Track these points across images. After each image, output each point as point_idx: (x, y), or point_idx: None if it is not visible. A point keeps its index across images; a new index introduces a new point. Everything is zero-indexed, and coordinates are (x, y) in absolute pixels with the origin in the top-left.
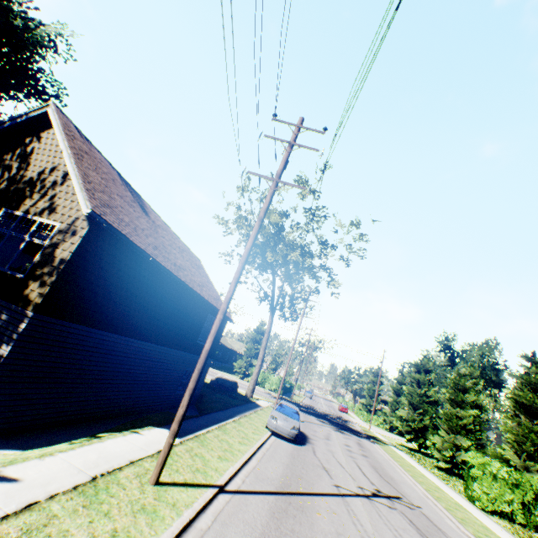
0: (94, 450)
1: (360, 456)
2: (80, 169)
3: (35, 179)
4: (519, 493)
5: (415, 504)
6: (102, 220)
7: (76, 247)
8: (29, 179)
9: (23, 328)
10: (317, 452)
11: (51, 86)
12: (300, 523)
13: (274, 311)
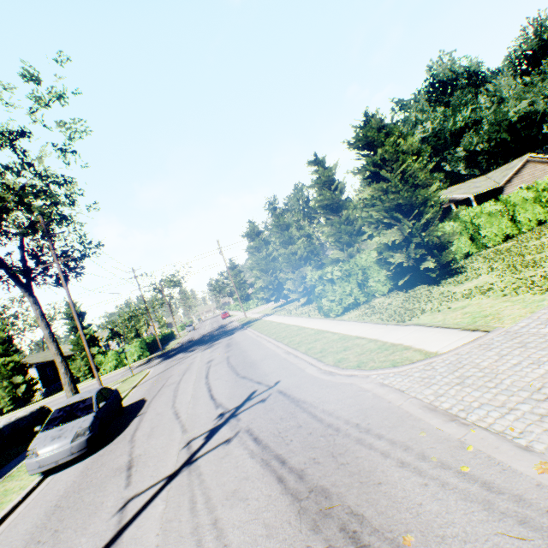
0: None
1: (221, 364)
2: None
3: None
4: (353, 279)
5: (273, 384)
6: None
7: None
8: None
9: None
10: (141, 428)
11: None
12: None
13: (29, 283)
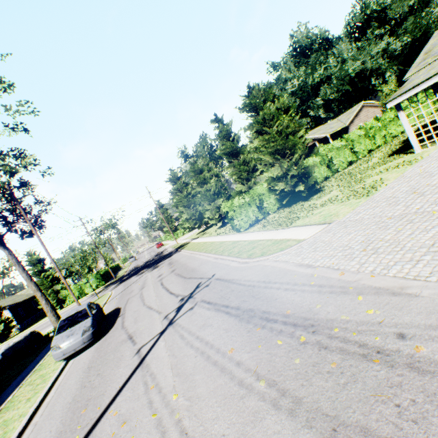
0: None
1: (169, 275)
2: None
3: None
4: (253, 204)
5: (211, 276)
6: None
7: None
8: None
9: None
10: (126, 321)
11: None
12: None
13: (2, 239)
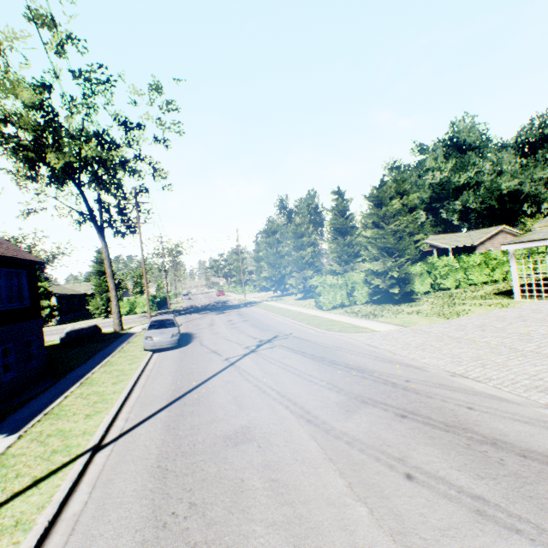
0: None
1: (242, 323)
2: None
3: None
4: (344, 288)
5: (288, 334)
6: None
7: None
8: None
9: None
10: (204, 342)
11: None
12: (199, 415)
13: (103, 231)
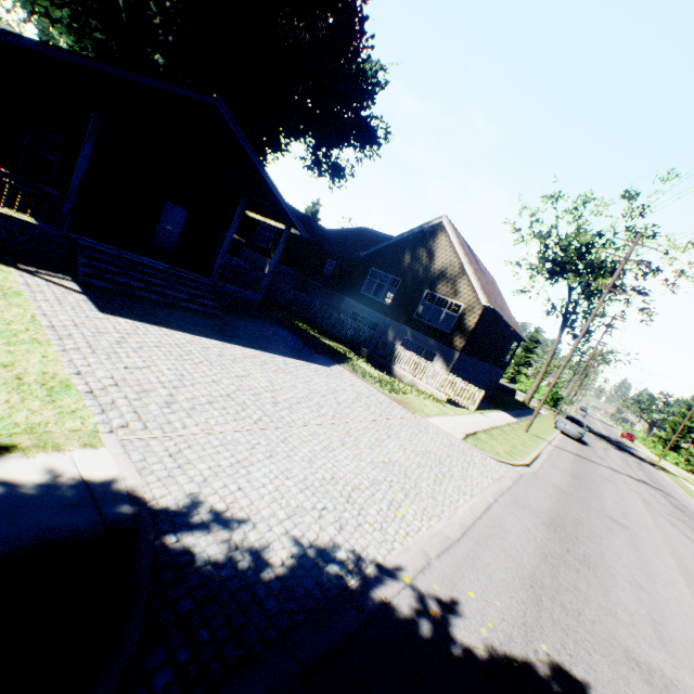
0: (494, 415)
1: (635, 467)
2: (473, 271)
3: (440, 271)
4: None
5: (674, 497)
6: (490, 307)
7: (476, 320)
8: (437, 271)
9: (455, 359)
10: (596, 452)
11: (385, 135)
12: (589, 465)
13: (563, 329)
